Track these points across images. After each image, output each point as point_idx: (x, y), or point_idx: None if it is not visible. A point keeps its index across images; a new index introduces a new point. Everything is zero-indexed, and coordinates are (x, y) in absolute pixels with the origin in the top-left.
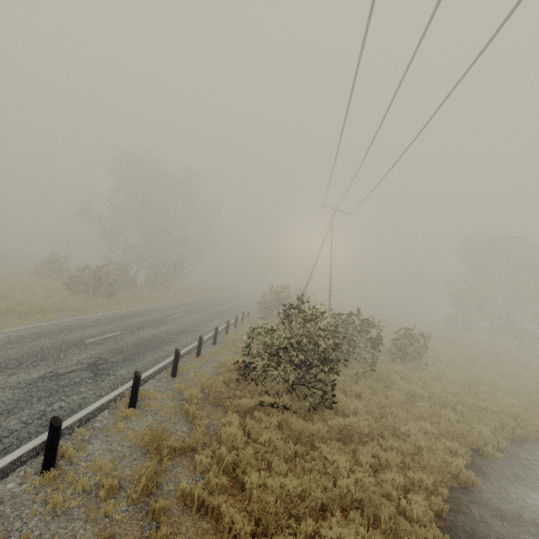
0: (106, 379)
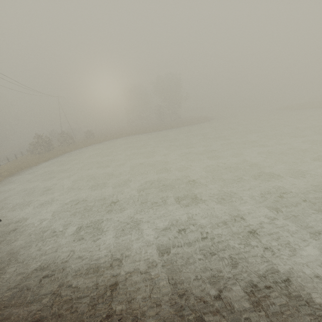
0: (1, 162)
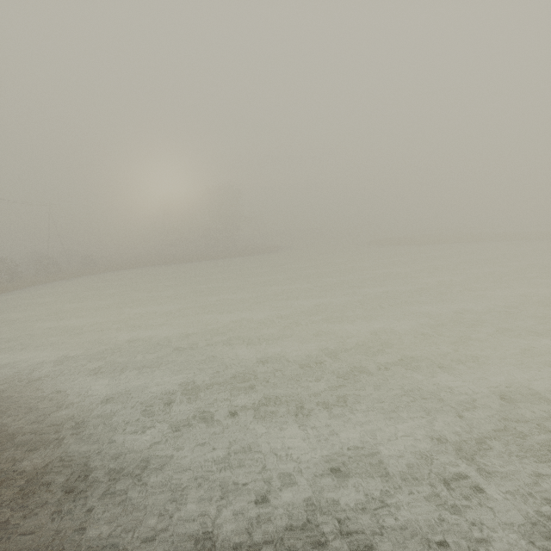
0: None
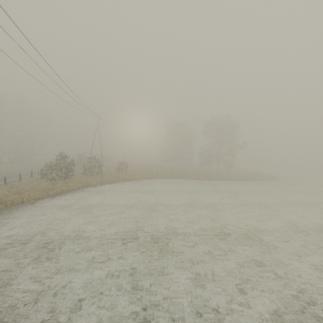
0: None
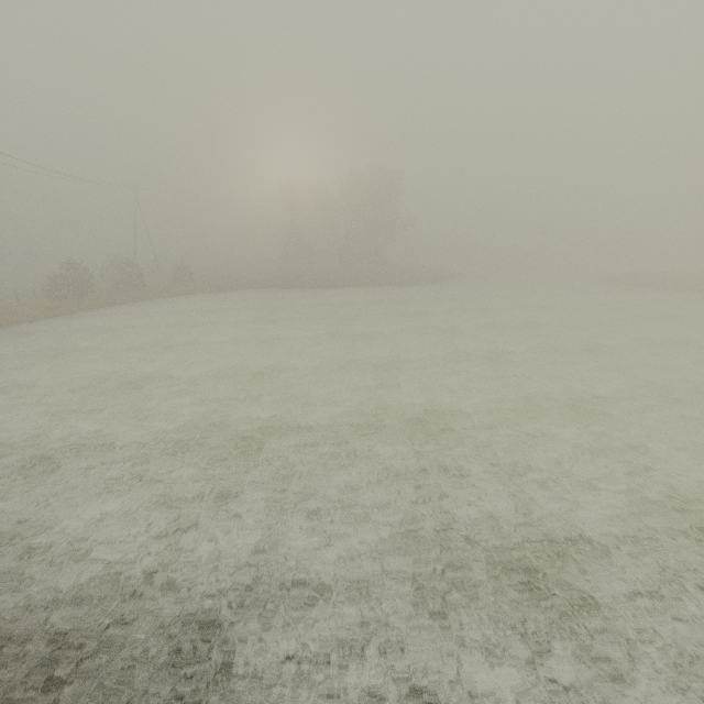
0: None
